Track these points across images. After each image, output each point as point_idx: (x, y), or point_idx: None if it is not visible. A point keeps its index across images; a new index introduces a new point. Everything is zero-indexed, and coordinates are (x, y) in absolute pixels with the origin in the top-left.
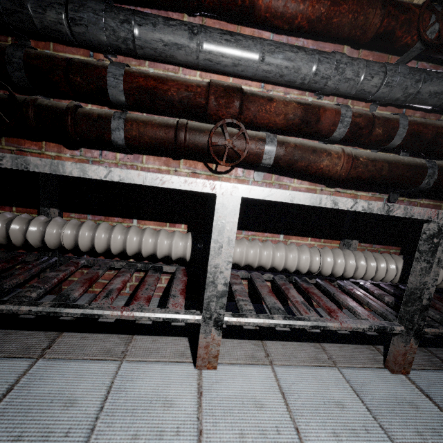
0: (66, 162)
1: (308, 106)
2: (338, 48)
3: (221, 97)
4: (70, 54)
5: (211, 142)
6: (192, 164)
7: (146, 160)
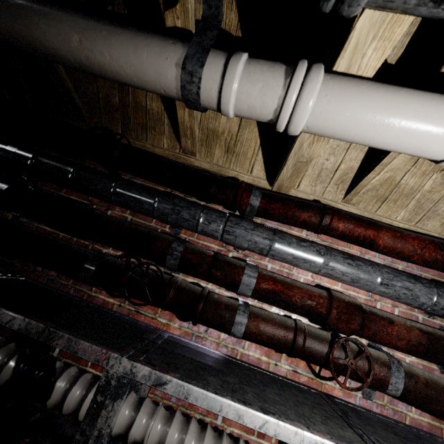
0: (225, 399)
1: (432, 336)
2: (442, 273)
3: (343, 313)
4: (207, 242)
5: (332, 359)
6: (294, 360)
7: (248, 346)
